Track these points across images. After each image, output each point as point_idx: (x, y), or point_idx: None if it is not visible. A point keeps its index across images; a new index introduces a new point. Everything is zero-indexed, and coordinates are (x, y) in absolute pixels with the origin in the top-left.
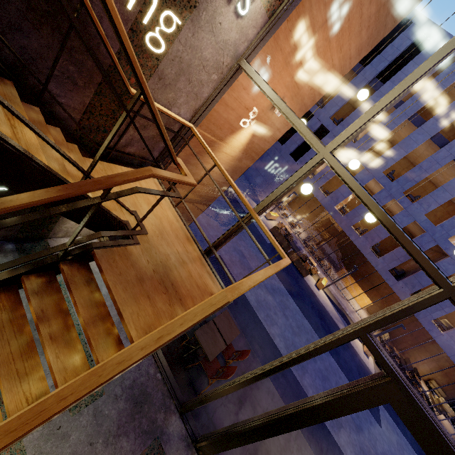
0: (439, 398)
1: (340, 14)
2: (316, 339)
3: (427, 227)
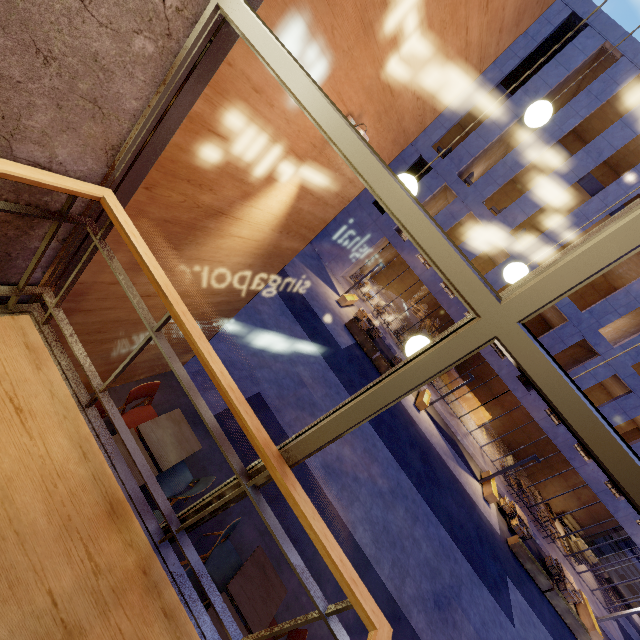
0: (577, 541)
1: None
2: (419, 503)
3: (571, 314)
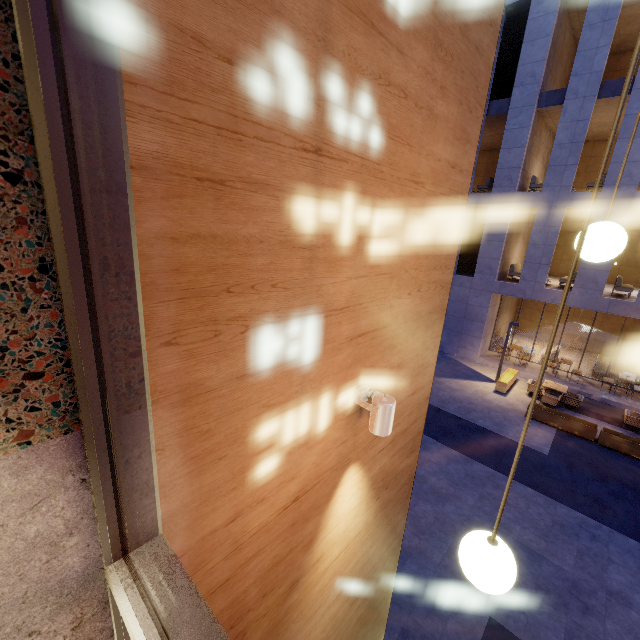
0: None
1: (339, 149)
2: None
3: None
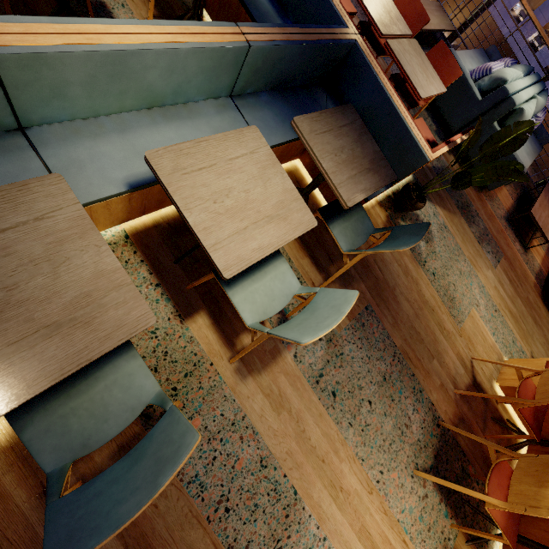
0: None
1: None
2: None
3: None
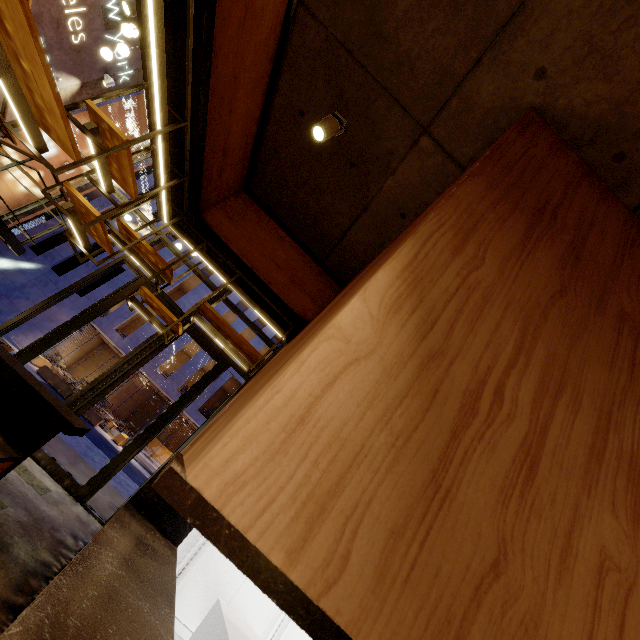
0: None
1: None
2: None
3: None
